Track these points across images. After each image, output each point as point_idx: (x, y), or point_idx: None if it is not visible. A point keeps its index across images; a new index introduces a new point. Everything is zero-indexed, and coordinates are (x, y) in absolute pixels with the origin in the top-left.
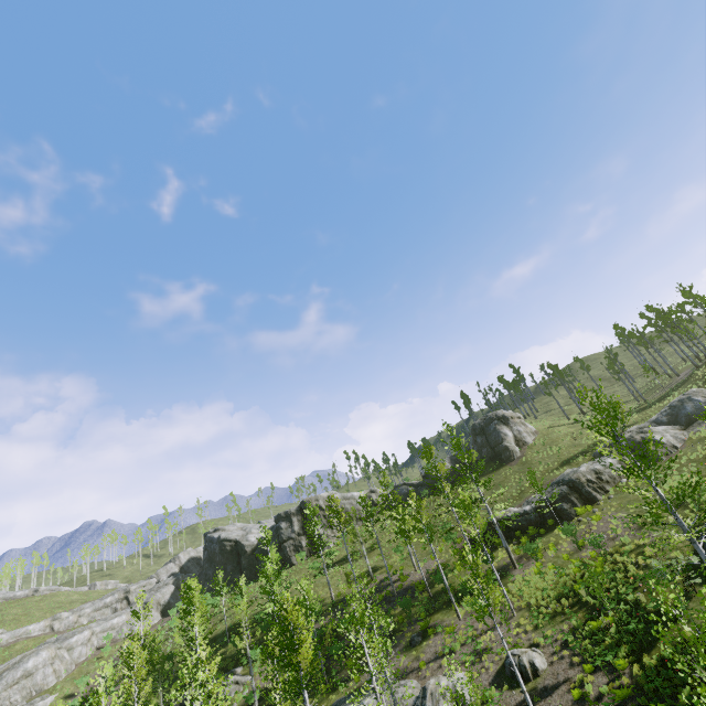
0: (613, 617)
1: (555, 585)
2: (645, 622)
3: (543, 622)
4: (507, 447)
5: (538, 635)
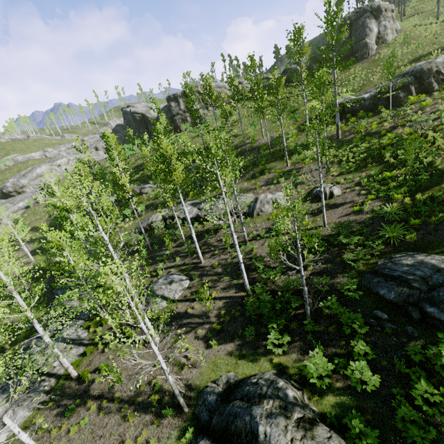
0: (409, 171)
1: (366, 150)
2: (430, 176)
3: (347, 171)
4: (367, 44)
5: (341, 178)
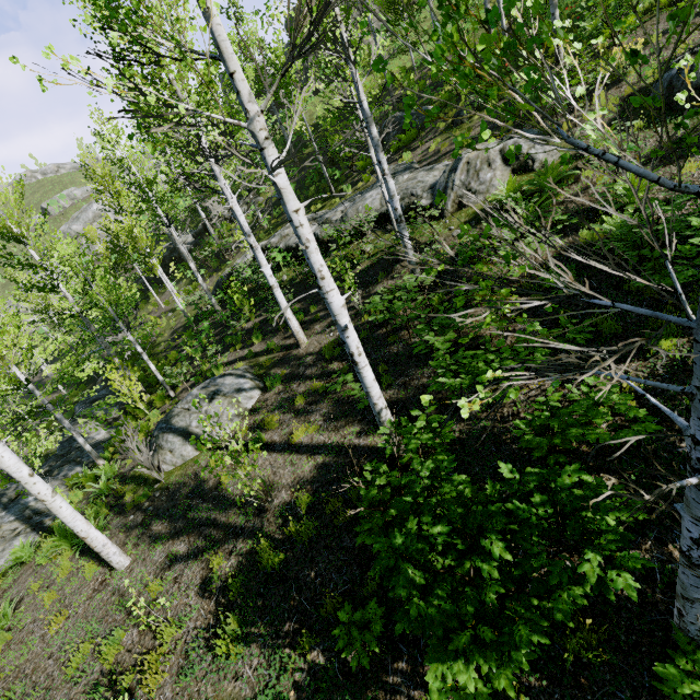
0: None
1: None
2: None
3: None
4: None
5: None
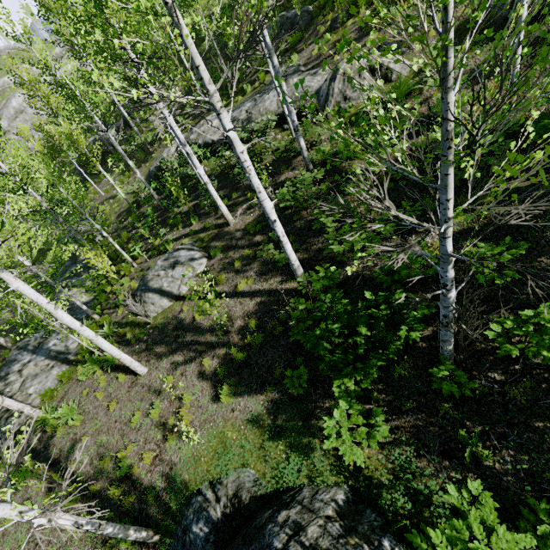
0: None
1: None
2: None
3: None
4: None
5: None
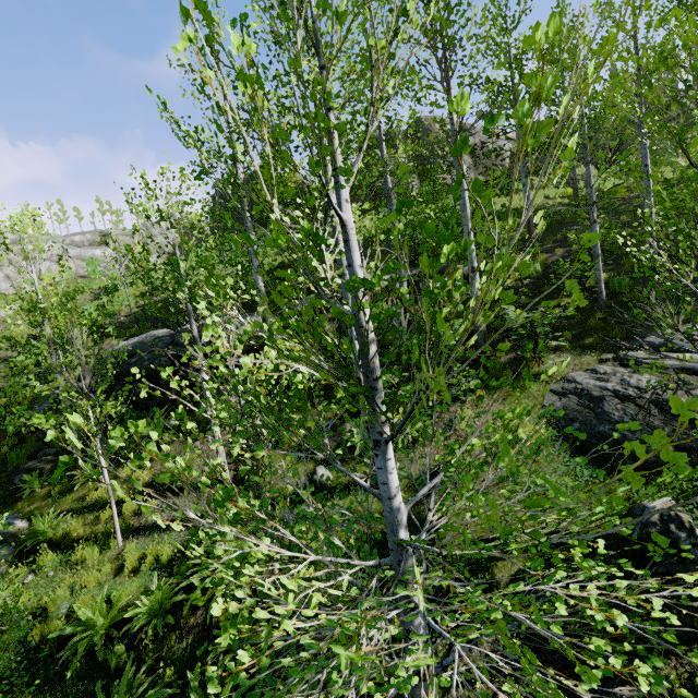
0: None
1: None
2: None
3: None
4: None
5: None
